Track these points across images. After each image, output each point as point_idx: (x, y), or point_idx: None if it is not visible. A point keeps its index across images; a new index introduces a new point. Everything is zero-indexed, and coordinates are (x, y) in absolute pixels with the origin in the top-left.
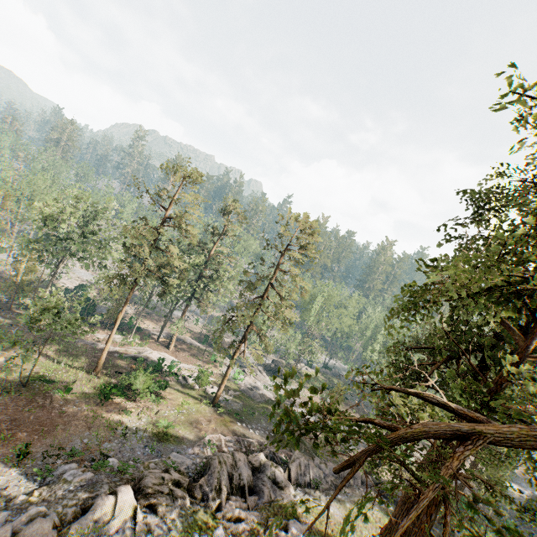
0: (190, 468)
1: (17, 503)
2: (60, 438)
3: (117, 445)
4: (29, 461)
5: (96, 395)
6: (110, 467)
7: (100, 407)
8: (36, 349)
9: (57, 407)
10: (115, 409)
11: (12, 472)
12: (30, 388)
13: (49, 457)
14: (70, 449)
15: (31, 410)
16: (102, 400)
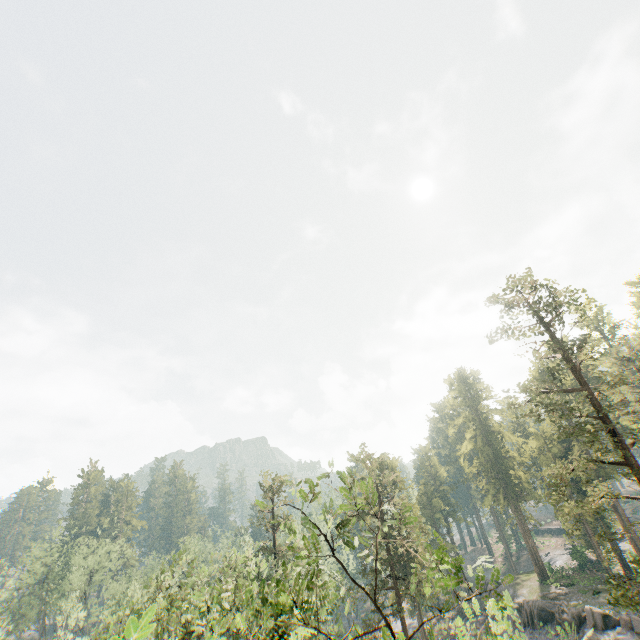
0: (539, 635)
1: None
2: None
3: None
4: None
5: None
6: None
7: None
8: None
9: None
10: None
11: None
12: None
13: None
14: None
15: None
16: None
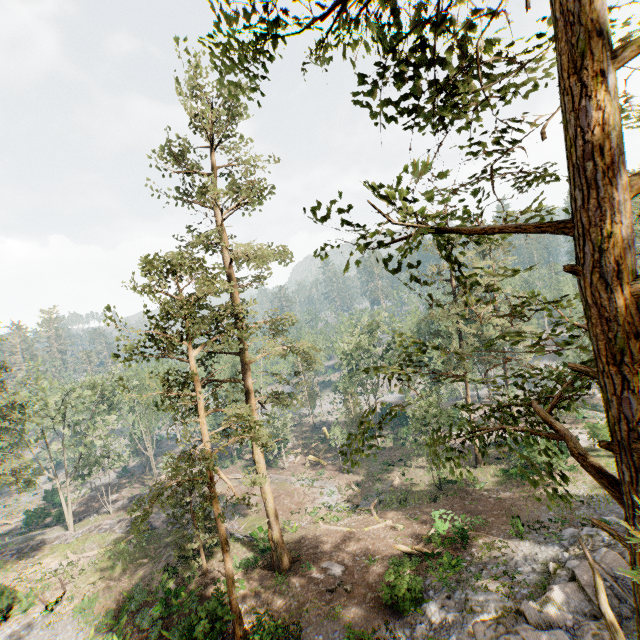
0: None
1: (568, 558)
2: (525, 516)
3: (588, 511)
4: (525, 535)
5: (506, 480)
6: (614, 524)
7: (523, 488)
8: (408, 465)
9: (487, 496)
10: (540, 486)
11: (523, 544)
12: (446, 490)
13: (537, 530)
14: (547, 521)
15: (471, 503)
16: (517, 483)
